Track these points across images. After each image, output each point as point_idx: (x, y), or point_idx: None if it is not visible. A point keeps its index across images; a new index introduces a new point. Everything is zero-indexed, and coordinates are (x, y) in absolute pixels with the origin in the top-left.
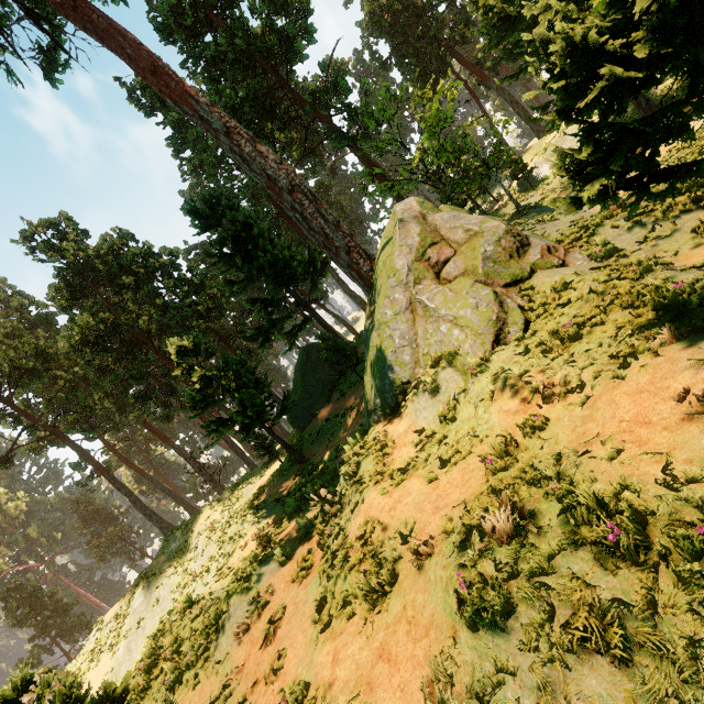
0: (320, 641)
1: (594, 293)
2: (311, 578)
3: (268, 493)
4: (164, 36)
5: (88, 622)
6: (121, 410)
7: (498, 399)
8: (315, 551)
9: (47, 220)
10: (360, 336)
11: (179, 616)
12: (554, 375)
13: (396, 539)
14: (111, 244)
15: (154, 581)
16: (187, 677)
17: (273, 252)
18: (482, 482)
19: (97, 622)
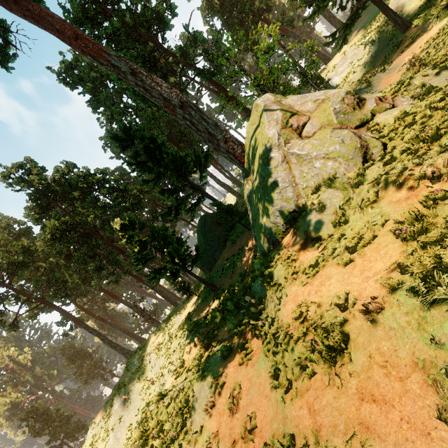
0: (287, 400)
1: (436, 110)
2: (256, 358)
3: (196, 314)
4: (77, 26)
5: (83, 425)
6: (84, 282)
7: (384, 196)
8: (250, 341)
9: (17, 163)
10: (236, 204)
11: (156, 406)
12: (434, 163)
13: (335, 309)
14: (62, 172)
15: (125, 389)
16: (173, 447)
17: (172, 154)
18: (402, 249)
19: (91, 423)
